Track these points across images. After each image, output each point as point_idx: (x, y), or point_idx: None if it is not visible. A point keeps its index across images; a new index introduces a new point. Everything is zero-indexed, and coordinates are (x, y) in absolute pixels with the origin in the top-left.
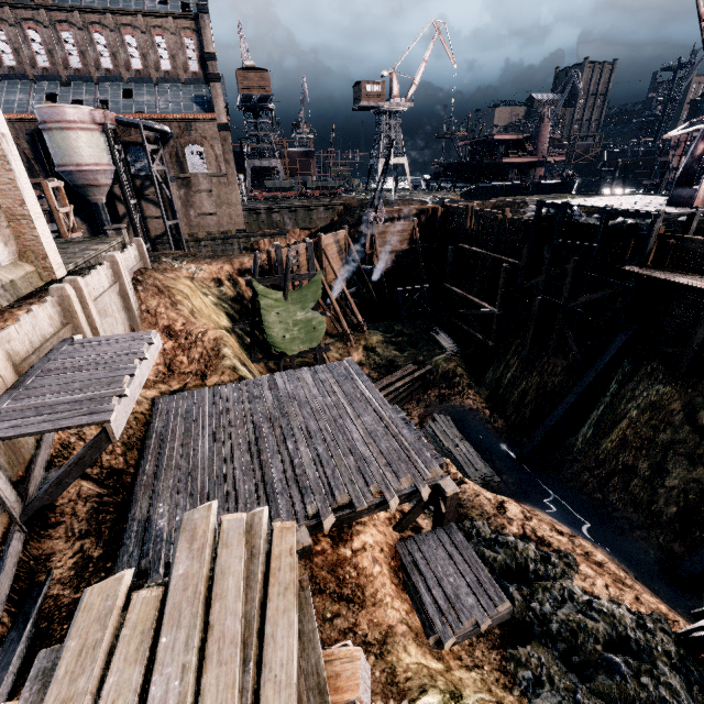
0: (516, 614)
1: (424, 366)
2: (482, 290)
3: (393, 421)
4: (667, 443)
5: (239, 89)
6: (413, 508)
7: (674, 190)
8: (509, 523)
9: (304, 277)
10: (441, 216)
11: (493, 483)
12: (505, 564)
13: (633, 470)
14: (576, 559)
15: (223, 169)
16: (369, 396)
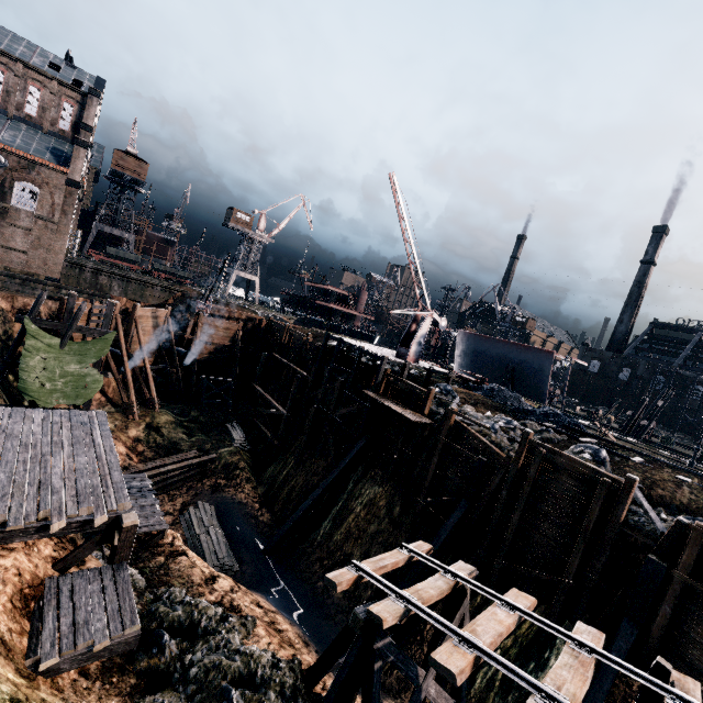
0: (163, 664)
1: (208, 454)
2: (282, 395)
3: (109, 464)
4: (374, 534)
5: (112, 164)
6: (85, 542)
7: (399, 348)
8: (211, 592)
9: (93, 332)
10: (266, 327)
11: (231, 572)
12: (178, 621)
13: (350, 559)
14: (258, 623)
15: (57, 217)
16: (99, 442)
